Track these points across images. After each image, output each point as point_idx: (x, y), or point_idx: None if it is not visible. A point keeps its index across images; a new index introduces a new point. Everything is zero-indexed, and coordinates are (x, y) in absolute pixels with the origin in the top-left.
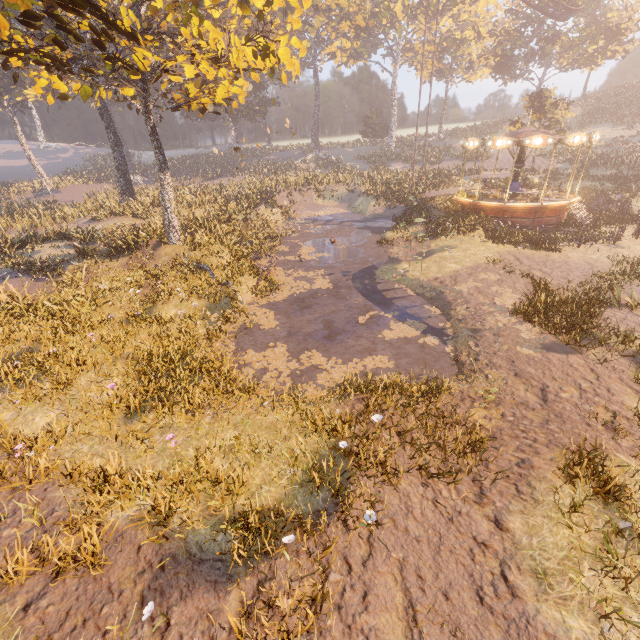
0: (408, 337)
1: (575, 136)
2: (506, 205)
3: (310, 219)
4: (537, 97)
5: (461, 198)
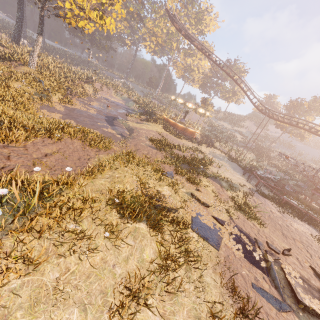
0: (111, 132)
1: (201, 109)
2: (176, 123)
3: (105, 98)
4: (205, 99)
5: (164, 115)
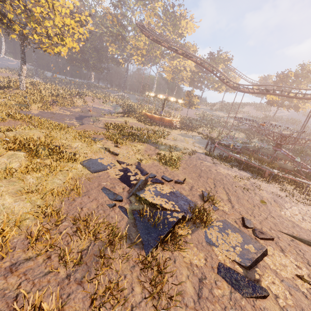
0: (72, 123)
1: (171, 98)
2: (152, 115)
3: (94, 107)
4: (190, 92)
5: (143, 111)
